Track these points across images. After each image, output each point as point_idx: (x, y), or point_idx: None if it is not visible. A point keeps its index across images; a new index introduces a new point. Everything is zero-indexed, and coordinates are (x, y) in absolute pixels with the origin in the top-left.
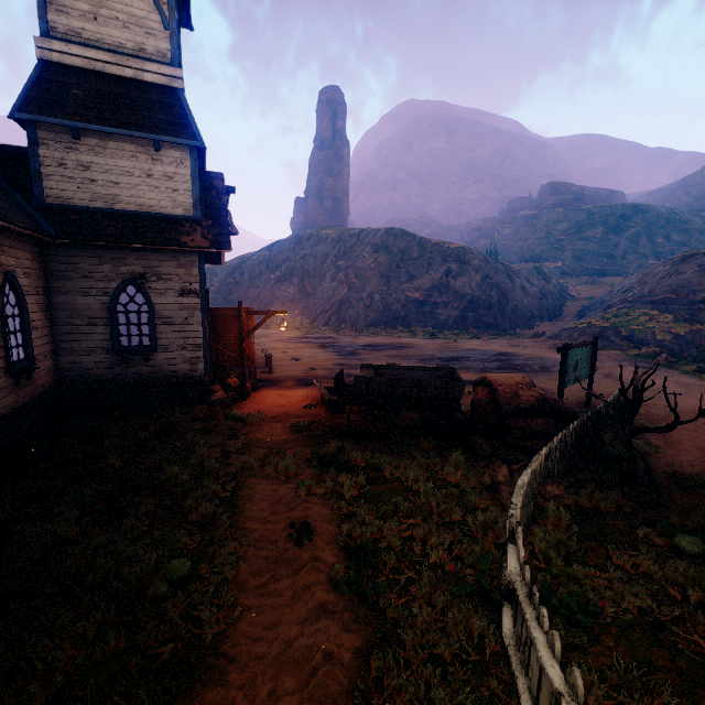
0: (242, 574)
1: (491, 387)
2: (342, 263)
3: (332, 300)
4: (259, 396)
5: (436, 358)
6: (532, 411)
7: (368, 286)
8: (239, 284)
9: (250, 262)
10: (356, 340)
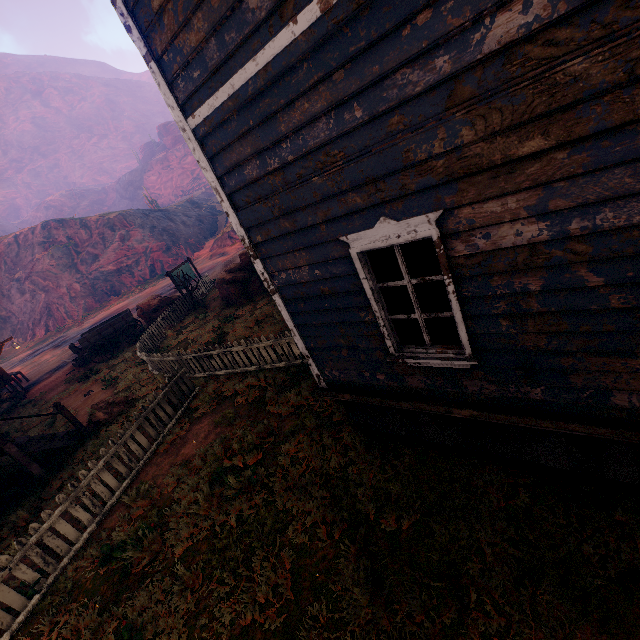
0: (74, 409)
1: (141, 308)
2: (20, 275)
3: (36, 310)
4: (33, 391)
5: None
6: (160, 307)
7: (63, 282)
8: None
9: None
10: (83, 327)
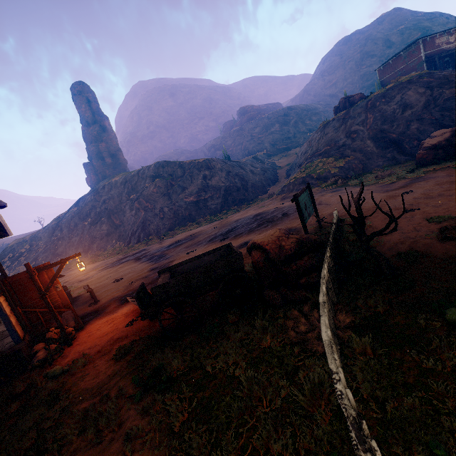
0: None
1: (261, 248)
2: (133, 196)
3: (136, 223)
4: (85, 333)
5: (218, 235)
6: (297, 254)
7: (157, 205)
8: (62, 239)
9: (65, 220)
10: (162, 245)
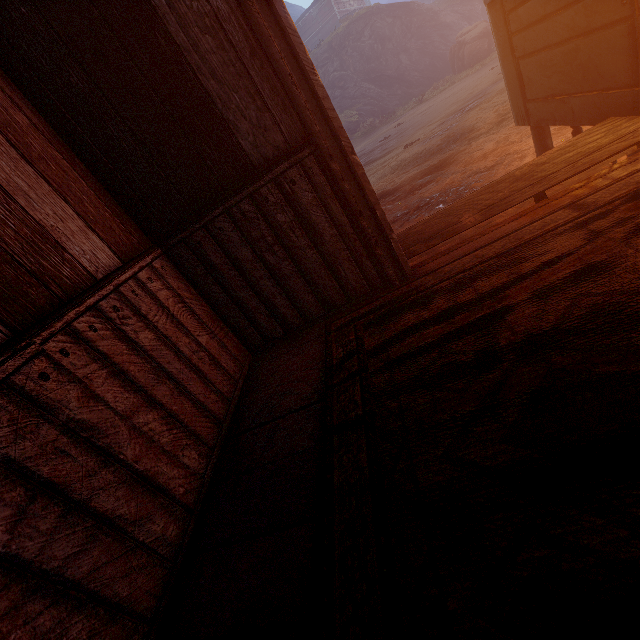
0: None
1: None
2: None
3: None
4: None
5: None
6: None
7: None
8: None
9: None
10: None
